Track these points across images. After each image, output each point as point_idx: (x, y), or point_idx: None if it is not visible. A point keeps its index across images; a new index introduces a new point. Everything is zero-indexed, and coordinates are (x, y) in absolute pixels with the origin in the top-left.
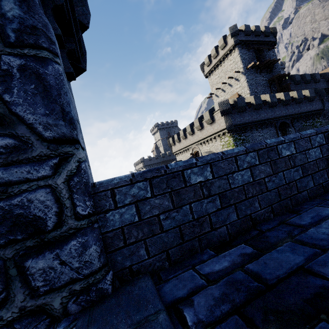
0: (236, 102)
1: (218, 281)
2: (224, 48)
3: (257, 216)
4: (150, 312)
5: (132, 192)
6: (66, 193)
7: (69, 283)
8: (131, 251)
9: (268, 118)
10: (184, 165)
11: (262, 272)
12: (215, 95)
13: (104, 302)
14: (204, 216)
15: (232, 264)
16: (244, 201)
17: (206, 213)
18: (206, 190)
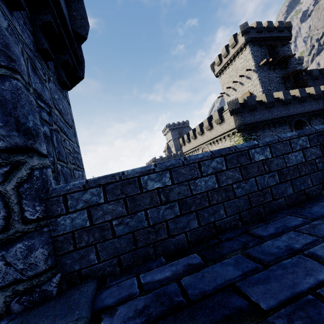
0: (246, 101)
1: (151, 292)
2: (235, 47)
3: (222, 224)
4: (72, 319)
5: (85, 198)
6: (15, 199)
7: (13, 283)
8: (81, 255)
9: (281, 116)
10: (141, 171)
11: (194, 286)
12: (226, 95)
13: (45, 303)
14: (161, 223)
15: (175, 274)
16: (208, 208)
17: (163, 219)
18: (164, 197)
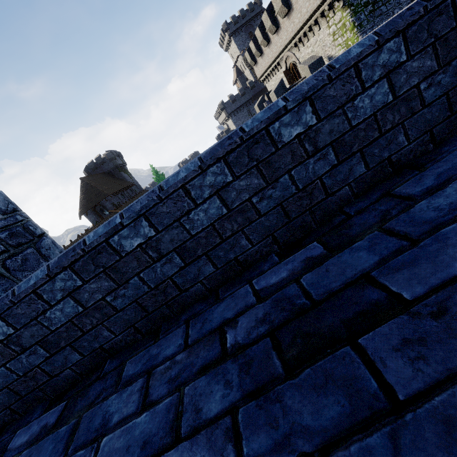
0: None
1: None
2: None
3: (113, 345)
4: None
5: None
6: None
7: None
8: None
9: None
10: None
11: None
12: None
13: None
14: (33, 369)
15: (36, 436)
16: (84, 337)
17: (32, 366)
18: (16, 346)
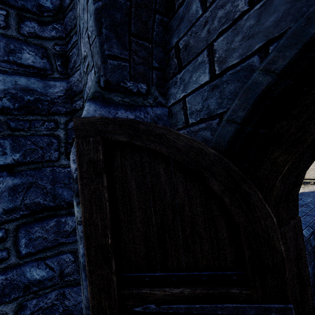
0: None
1: None
2: None
3: None
4: None
5: None
6: None
7: None
8: None
9: None
10: (310, 234)
11: None
12: None
13: None
14: None
15: None
16: None
17: None
18: None
